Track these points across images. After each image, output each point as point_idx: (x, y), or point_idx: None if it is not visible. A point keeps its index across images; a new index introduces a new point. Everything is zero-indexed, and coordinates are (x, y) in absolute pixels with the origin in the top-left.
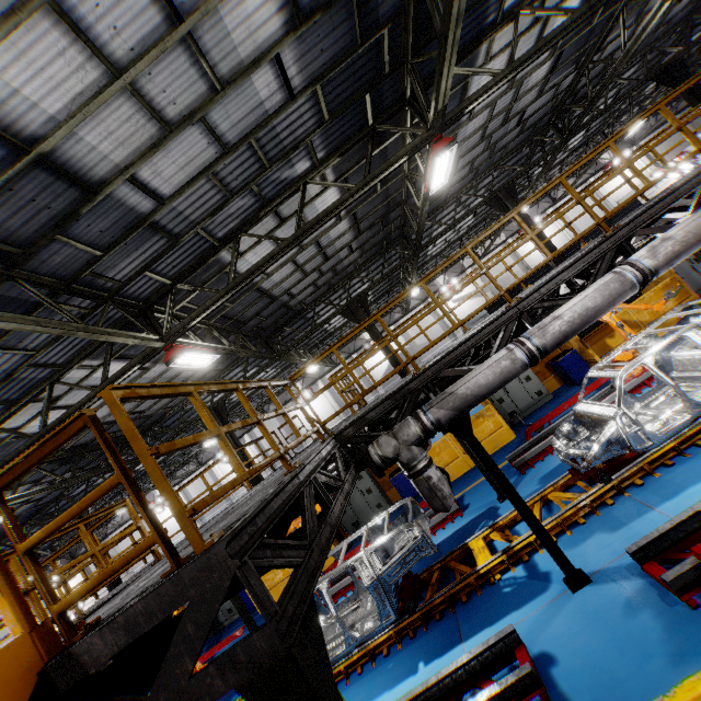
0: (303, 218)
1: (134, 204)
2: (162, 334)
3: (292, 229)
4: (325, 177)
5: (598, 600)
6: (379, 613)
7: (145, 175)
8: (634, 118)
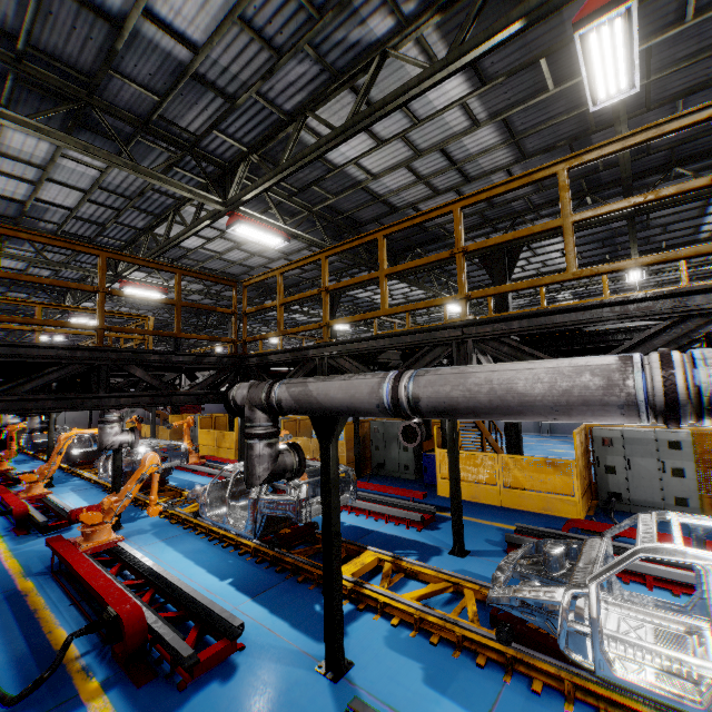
0: (406, 109)
1: (169, 48)
2: (227, 199)
3: (395, 122)
4: (427, 50)
5: (306, 697)
6: (246, 523)
7: (164, 14)
8: None
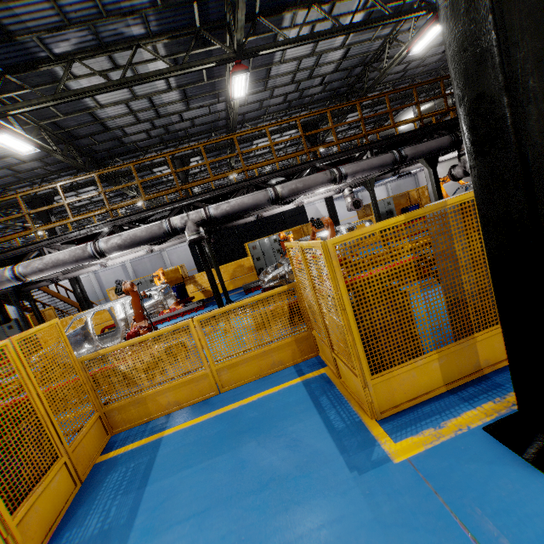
0: None
1: None
2: None
3: None
4: None
5: None
6: None
7: None
8: (76, 176)
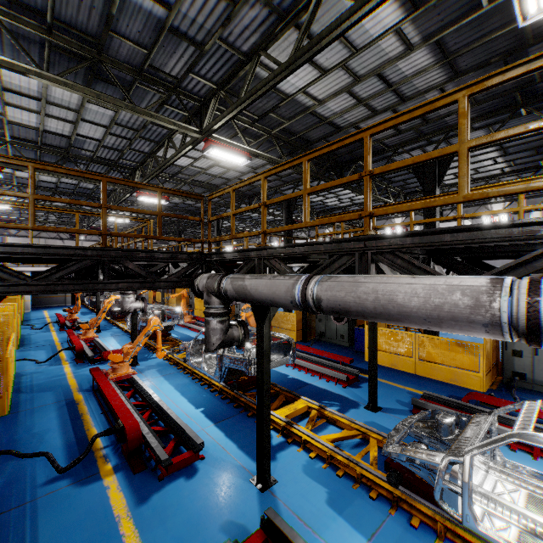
0: (344, 41)
1: (149, 9)
2: (203, 128)
3: (336, 53)
4: None
5: (240, 499)
6: (215, 371)
7: None
8: None
